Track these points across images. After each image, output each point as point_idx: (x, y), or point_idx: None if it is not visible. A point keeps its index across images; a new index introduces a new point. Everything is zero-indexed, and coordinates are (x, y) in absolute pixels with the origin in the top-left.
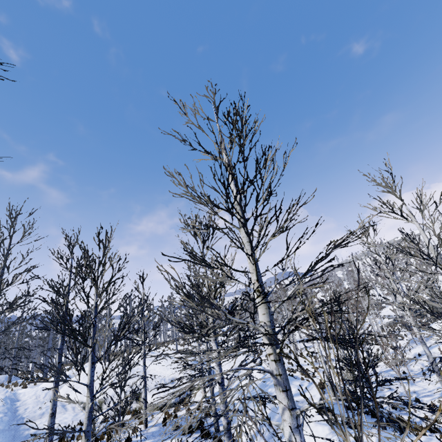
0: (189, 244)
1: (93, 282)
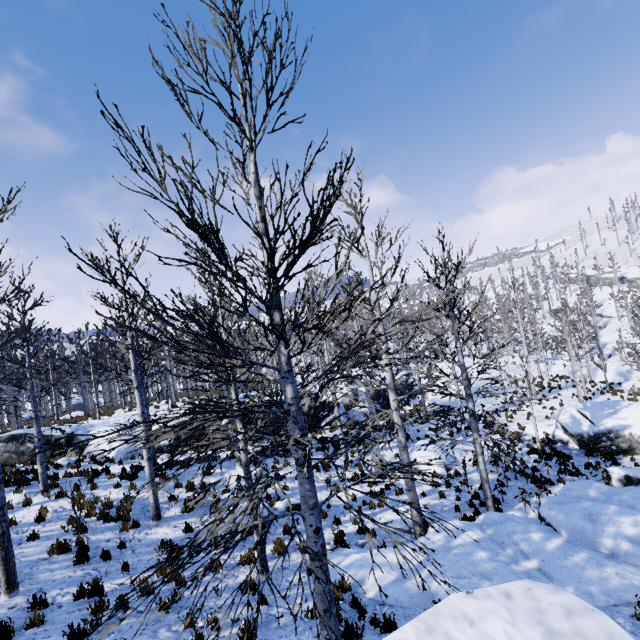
0: None
1: None
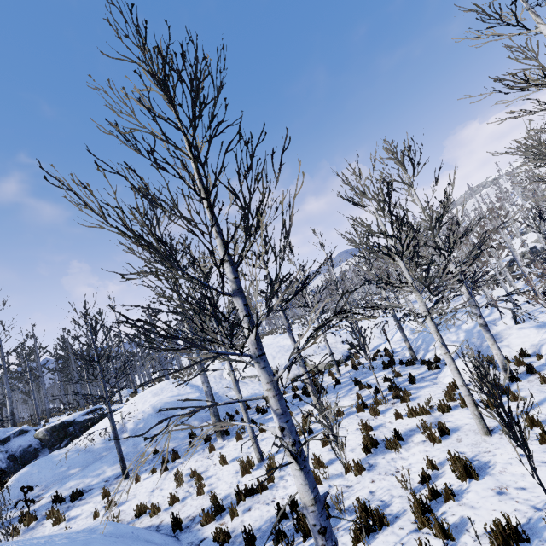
0: (399, 175)
1: (380, 206)
